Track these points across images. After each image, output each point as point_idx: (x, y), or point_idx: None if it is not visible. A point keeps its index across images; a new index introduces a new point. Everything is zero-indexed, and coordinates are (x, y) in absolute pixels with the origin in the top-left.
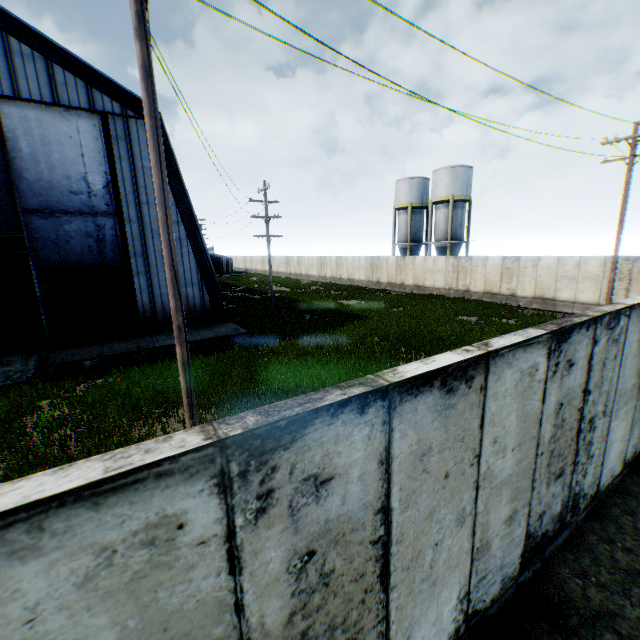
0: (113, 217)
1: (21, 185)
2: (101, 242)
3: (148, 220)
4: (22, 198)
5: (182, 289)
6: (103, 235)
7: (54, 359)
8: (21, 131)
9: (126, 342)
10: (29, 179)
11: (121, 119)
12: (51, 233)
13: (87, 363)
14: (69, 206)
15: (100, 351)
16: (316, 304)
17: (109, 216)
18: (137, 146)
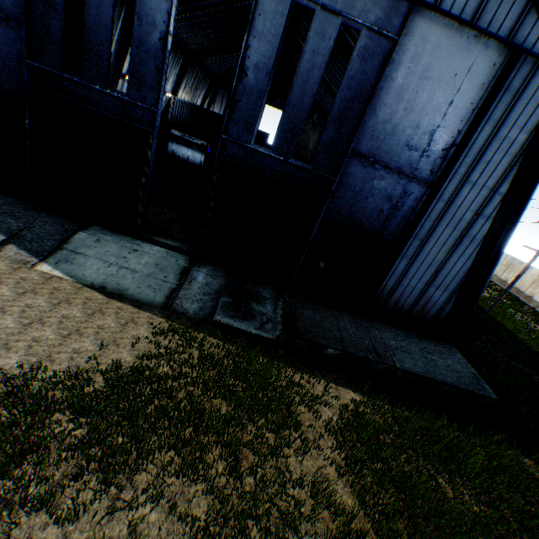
0: (425, 187)
1: (366, 121)
2: (394, 210)
3: (457, 203)
4: (357, 137)
5: (430, 289)
6: (401, 203)
7: (301, 324)
8: (408, 54)
9: (357, 327)
10: (377, 117)
11: (531, 62)
12: (357, 183)
13: (329, 350)
14: (393, 160)
15: (339, 335)
16: (536, 353)
17: (422, 184)
18: (520, 106)
